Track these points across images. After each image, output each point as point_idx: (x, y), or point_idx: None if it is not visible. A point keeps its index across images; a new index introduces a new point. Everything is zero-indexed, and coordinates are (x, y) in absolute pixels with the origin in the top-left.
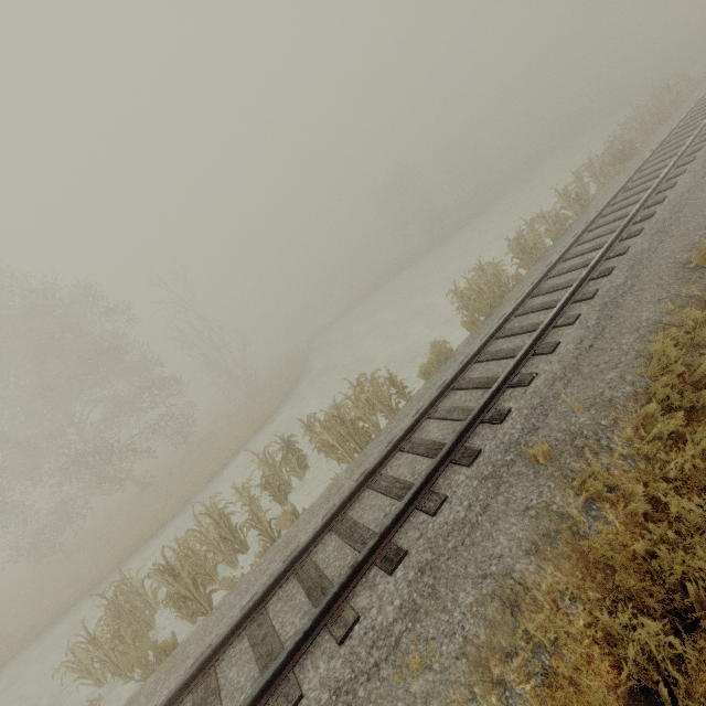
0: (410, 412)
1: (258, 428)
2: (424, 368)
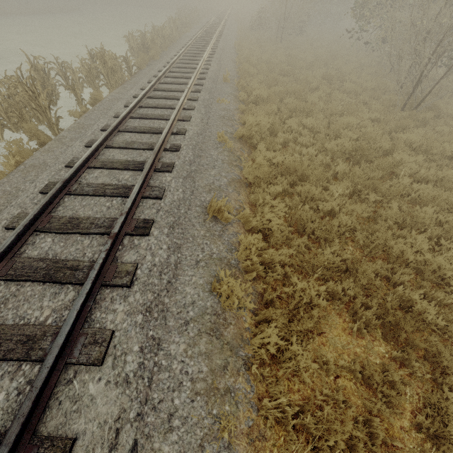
0: (149, 73)
1: None
2: (139, 62)
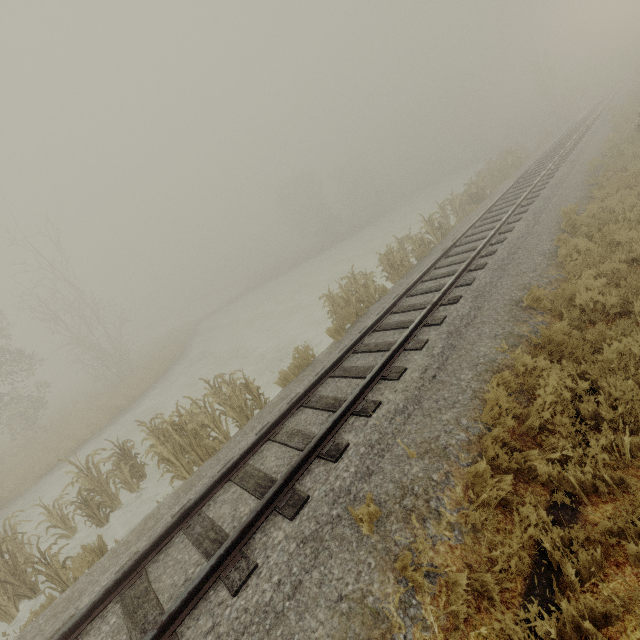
0: (258, 425)
1: (117, 415)
2: (283, 374)
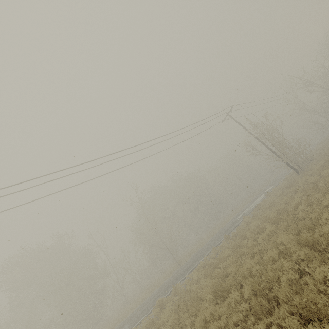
0: None
1: None
2: None
